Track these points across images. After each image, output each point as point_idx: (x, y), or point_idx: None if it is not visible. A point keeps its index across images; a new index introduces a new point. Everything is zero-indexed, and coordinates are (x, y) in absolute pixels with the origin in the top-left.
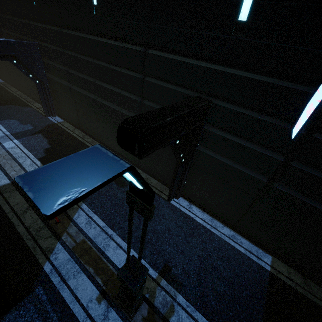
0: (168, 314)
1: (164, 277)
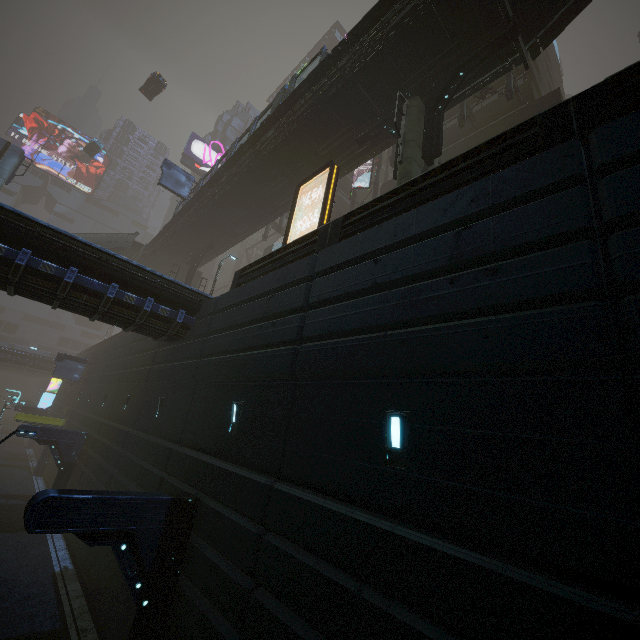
0: None
1: None
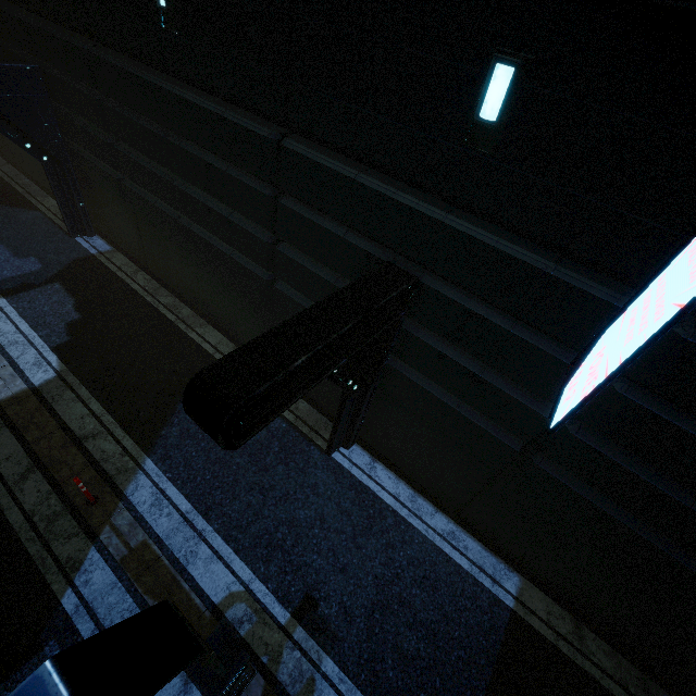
0: (302, 695)
1: (302, 623)
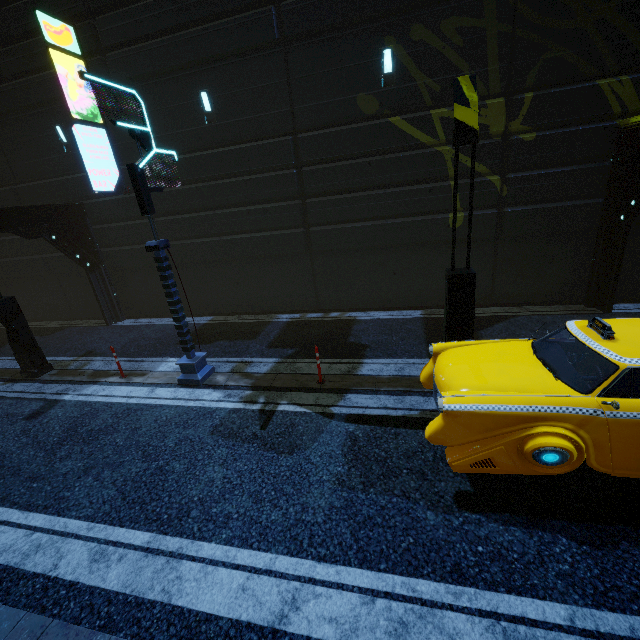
0: (81, 367)
1: (84, 356)
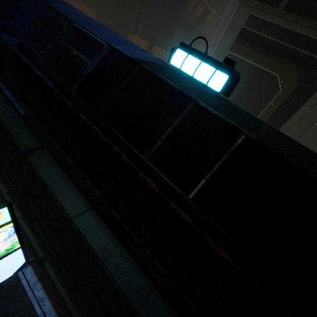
0: None
1: None
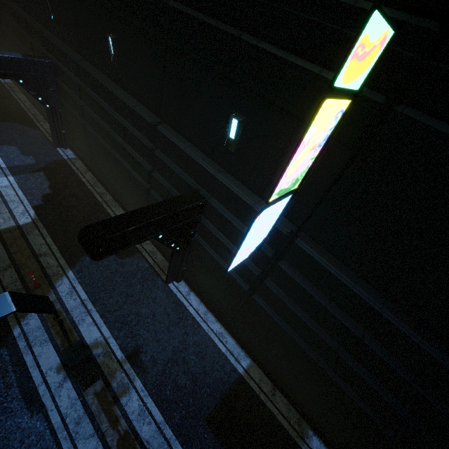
0: (121, 393)
1: (130, 361)
